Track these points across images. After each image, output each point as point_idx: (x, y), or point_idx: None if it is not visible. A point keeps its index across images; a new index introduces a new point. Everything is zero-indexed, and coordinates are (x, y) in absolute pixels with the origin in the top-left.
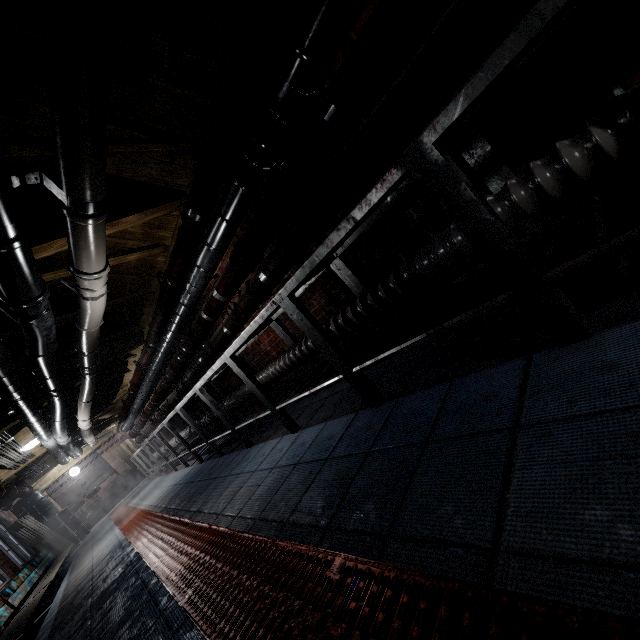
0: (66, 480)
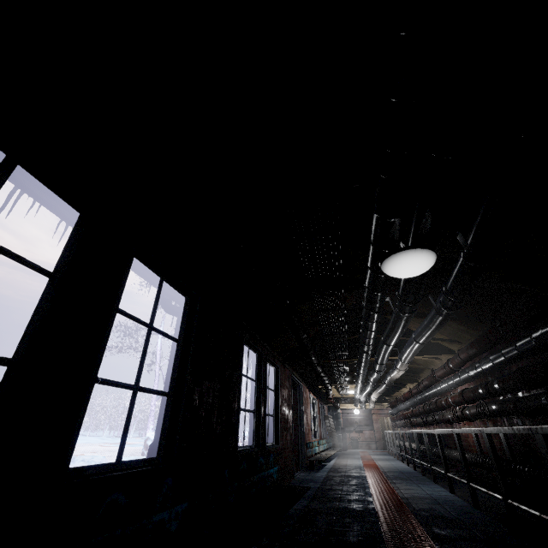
0: (351, 412)
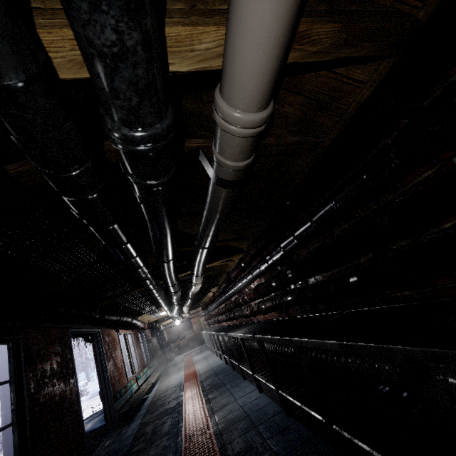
0: (173, 325)
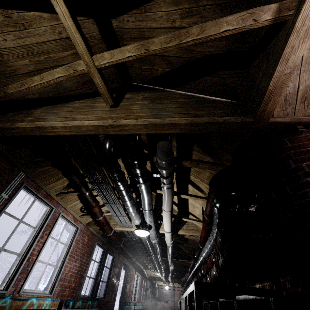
0: (163, 287)
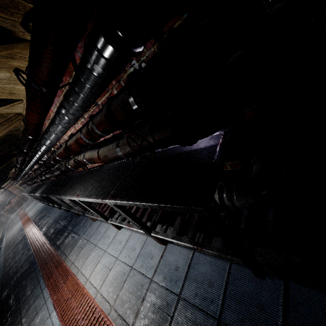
0: None
